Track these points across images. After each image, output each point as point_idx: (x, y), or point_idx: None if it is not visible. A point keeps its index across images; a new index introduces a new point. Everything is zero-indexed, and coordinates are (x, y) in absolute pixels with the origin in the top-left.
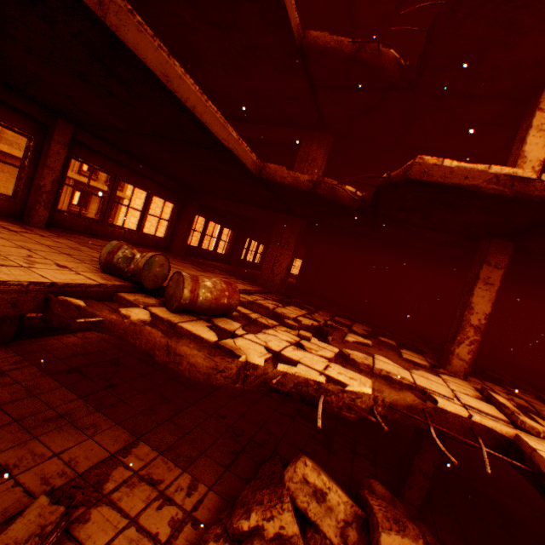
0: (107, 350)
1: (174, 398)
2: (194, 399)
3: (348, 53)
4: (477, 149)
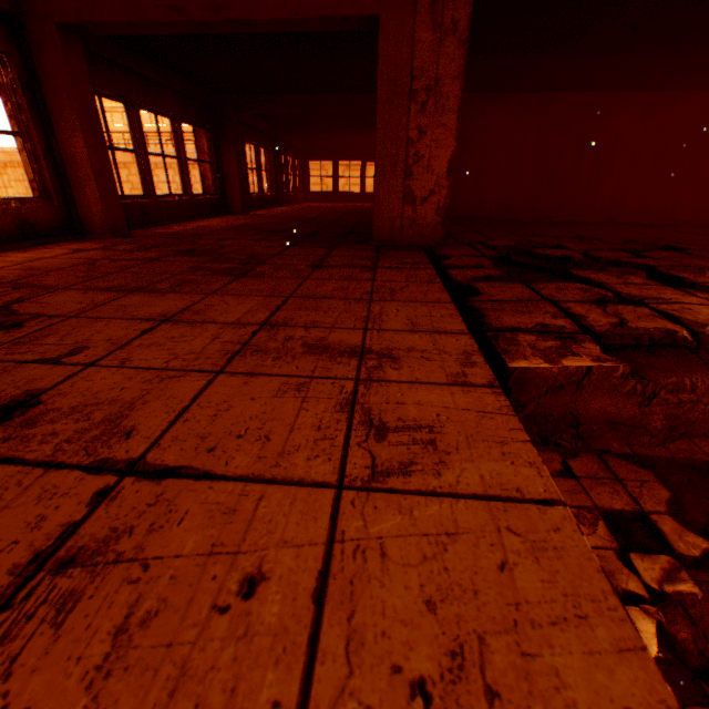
0: None
1: None
2: None
3: None
4: None
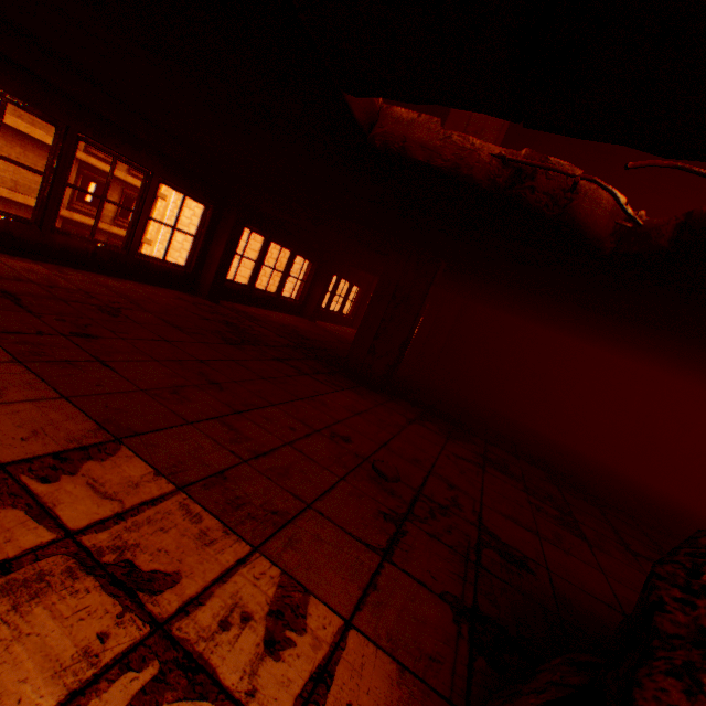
0: (99, 295)
1: (231, 386)
2: (277, 399)
3: None
4: None
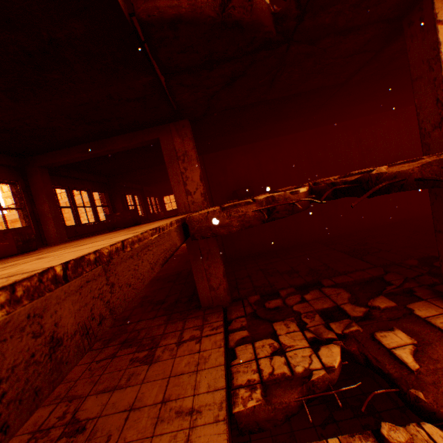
0: None
1: None
2: None
3: (213, 13)
4: (333, 81)
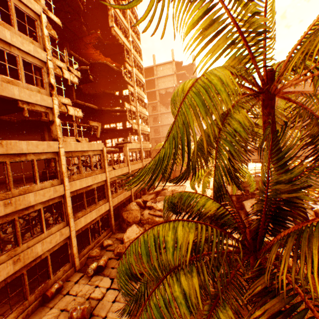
0: None
1: None
2: None
3: None
4: None
